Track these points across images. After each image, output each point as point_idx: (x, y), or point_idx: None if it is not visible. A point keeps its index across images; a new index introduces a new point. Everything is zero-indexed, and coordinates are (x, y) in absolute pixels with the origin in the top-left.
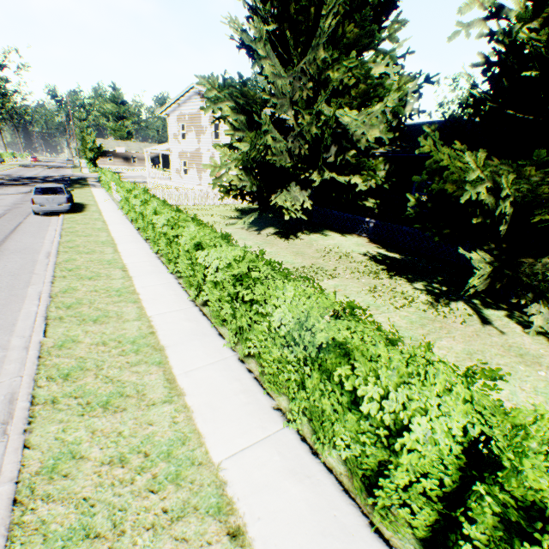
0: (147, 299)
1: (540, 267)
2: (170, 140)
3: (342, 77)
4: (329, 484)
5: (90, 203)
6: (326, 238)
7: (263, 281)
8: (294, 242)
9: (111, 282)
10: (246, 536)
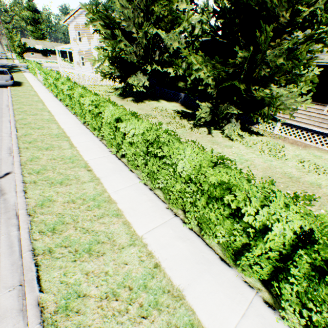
0: (62, 123)
1: (223, 107)
2: (71, 42)
3: (161, 10)
4: (121, 164)
5: (24, 82)
6: (159, 103)
7: (105, 107)
8: (141, 104)
9: (43, 117)
10: (93, 171)
